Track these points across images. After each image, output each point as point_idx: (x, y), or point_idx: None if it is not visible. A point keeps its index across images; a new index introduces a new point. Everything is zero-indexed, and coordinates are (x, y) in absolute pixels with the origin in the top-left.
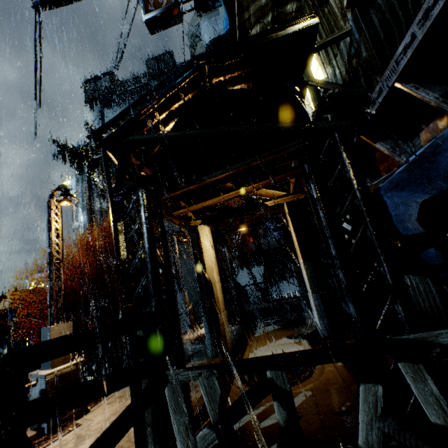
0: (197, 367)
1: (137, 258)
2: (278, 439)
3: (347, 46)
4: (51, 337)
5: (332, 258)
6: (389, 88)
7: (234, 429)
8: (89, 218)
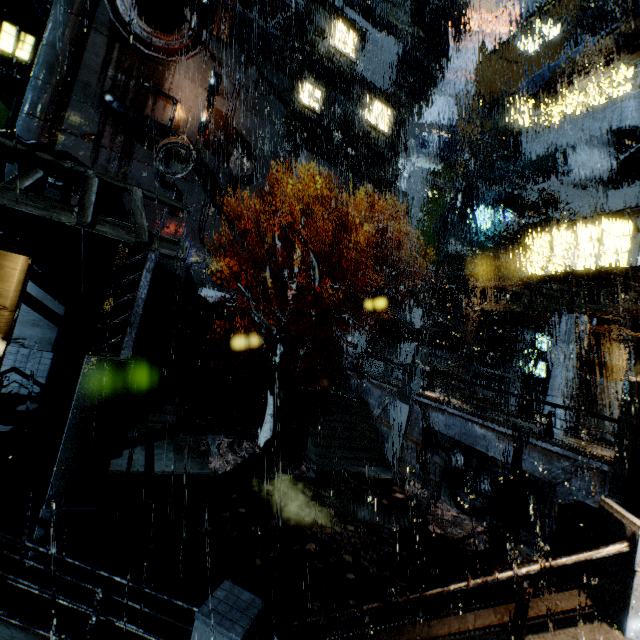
0: None
1: None
2: None
3: None
4: None
5: None
6: None
7: None
8: (69, 57)
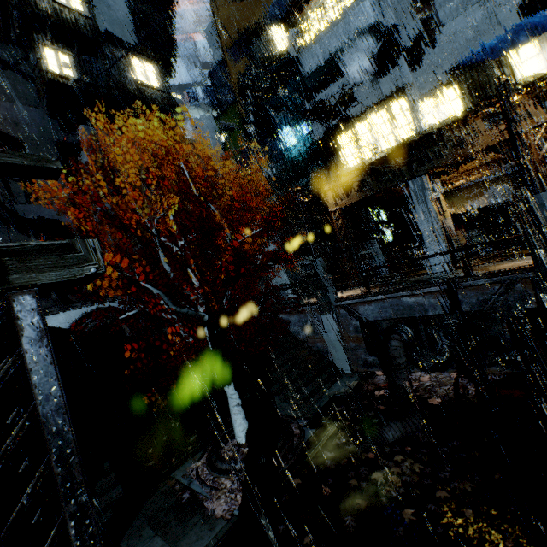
0: None
1: None
2: None
3: None
4: None
5: None
6: None
7: None
8: None
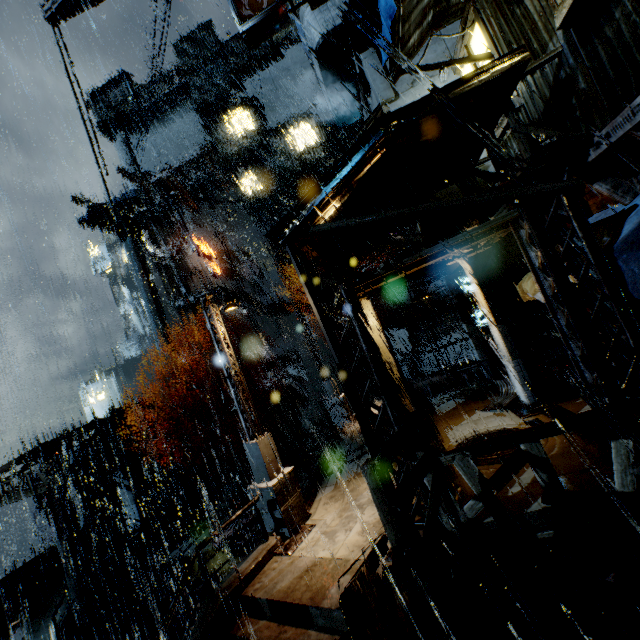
0: (448, 452)
1: (356, 360)
2: (541, 497)
3: (553, 66)
4: (261, 451)
5: (561, 328)
6: (621, 136)
7: (498, 496)
8: (153, 300)
